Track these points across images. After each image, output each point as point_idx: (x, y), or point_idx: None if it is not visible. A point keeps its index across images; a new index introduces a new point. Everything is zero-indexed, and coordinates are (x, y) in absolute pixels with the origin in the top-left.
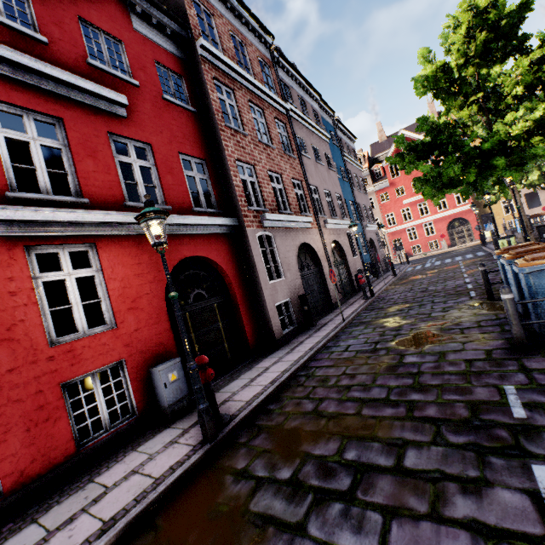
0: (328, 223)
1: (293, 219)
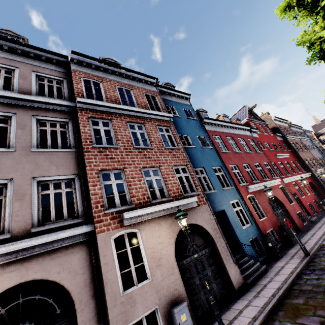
0: None
1: (320, 170)
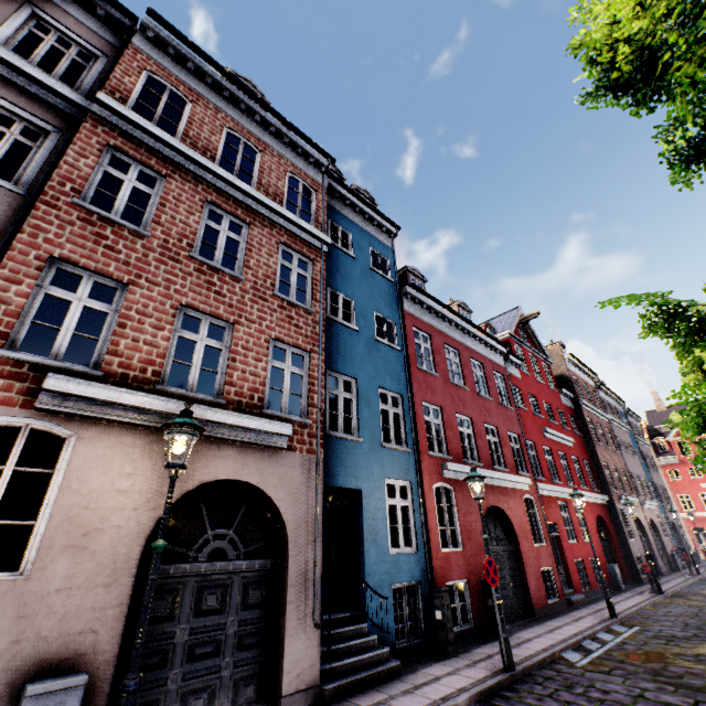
0: (645, 503)
1: (631, 499)
